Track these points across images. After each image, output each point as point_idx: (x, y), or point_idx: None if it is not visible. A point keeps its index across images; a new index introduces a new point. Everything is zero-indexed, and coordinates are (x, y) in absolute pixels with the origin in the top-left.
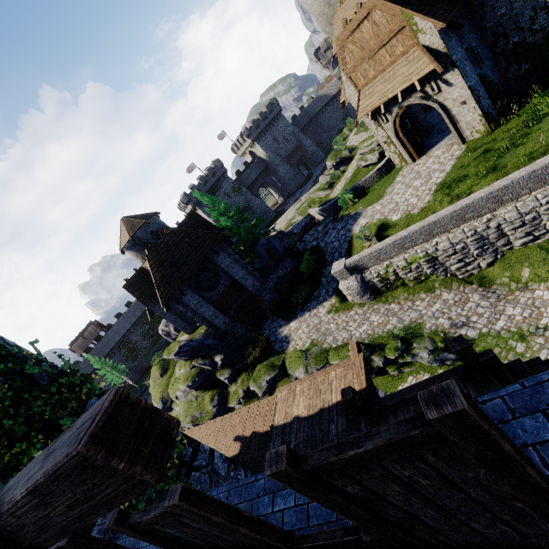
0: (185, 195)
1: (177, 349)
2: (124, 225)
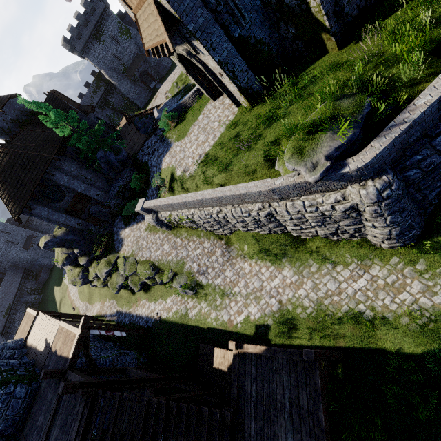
0: (65, 40)
1: (43, 244)
2: None
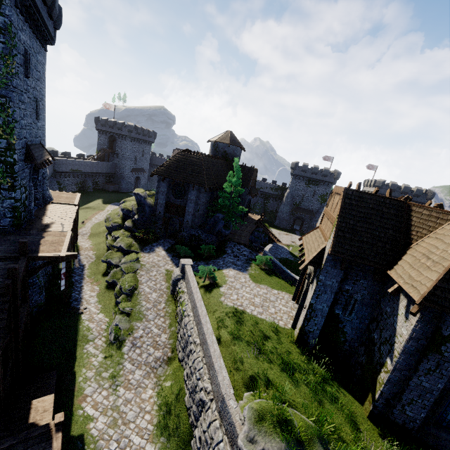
0: (296, 163)
1: (137, 192)
2: (224, 134)
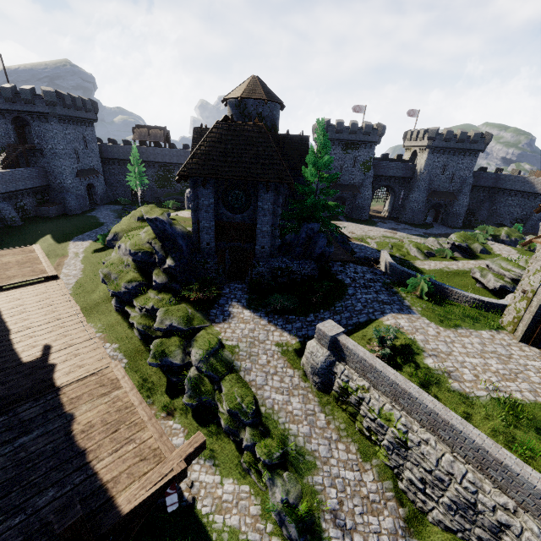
0: (328, 122)
1: (153, 217)
2: (249, 82)
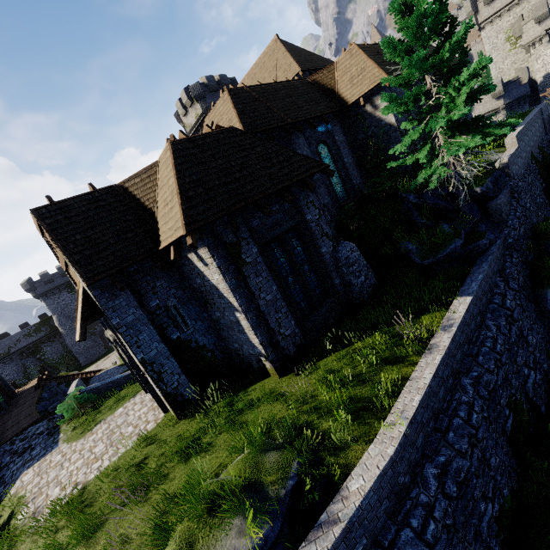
0: (29, 281)
1: None
2: None
